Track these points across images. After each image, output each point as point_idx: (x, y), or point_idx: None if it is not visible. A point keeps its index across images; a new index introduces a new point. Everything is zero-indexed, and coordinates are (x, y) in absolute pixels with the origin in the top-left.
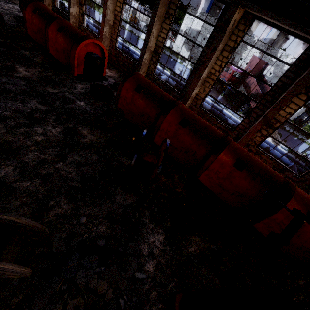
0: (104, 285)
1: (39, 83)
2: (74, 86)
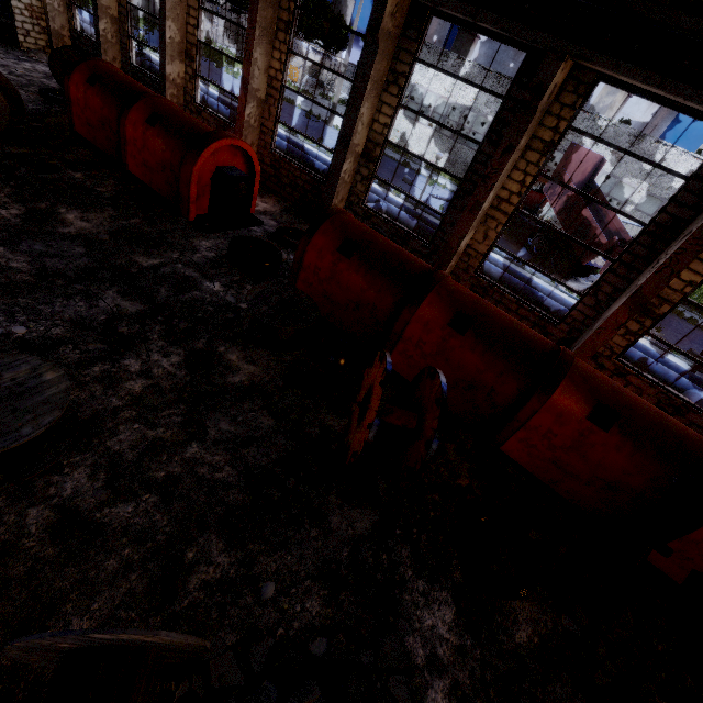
0: None
1: (115, 245)
2: (192, 247)
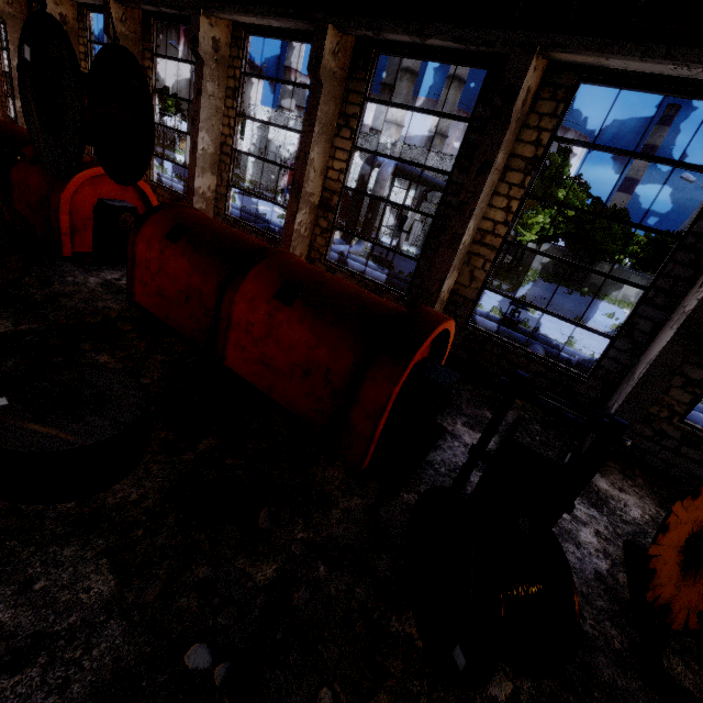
0: None
1: None
2: None
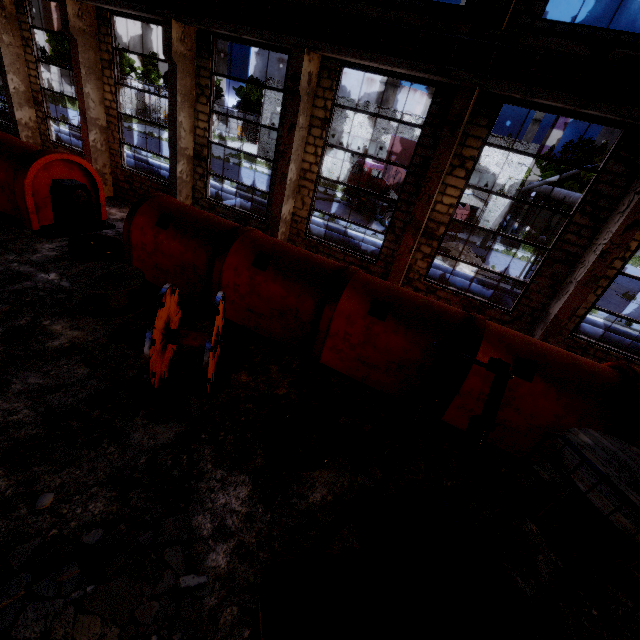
0: (94, 624)
1: None
2: (33, 250)
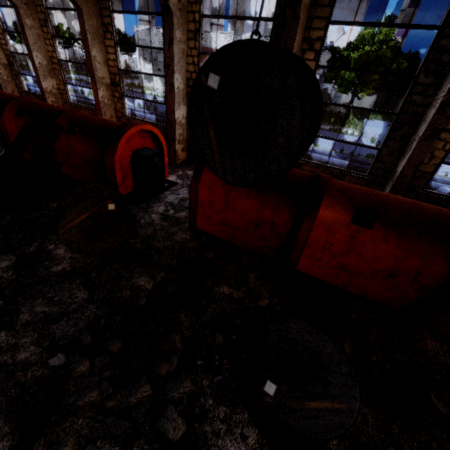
0: None
1: None
2: None
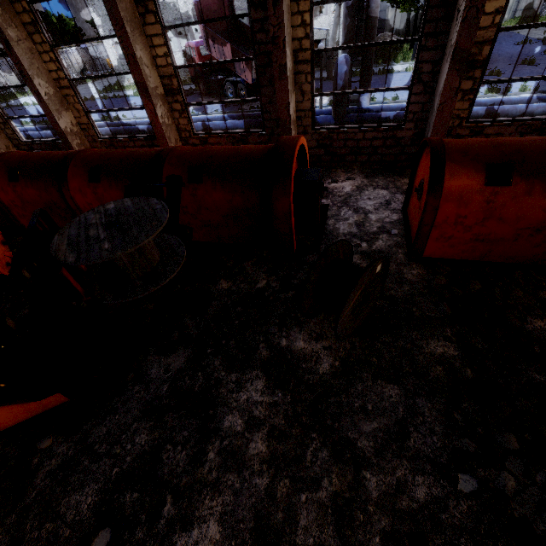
0: None
1: None
2: None
